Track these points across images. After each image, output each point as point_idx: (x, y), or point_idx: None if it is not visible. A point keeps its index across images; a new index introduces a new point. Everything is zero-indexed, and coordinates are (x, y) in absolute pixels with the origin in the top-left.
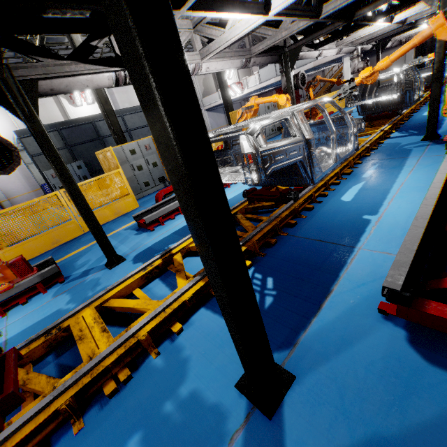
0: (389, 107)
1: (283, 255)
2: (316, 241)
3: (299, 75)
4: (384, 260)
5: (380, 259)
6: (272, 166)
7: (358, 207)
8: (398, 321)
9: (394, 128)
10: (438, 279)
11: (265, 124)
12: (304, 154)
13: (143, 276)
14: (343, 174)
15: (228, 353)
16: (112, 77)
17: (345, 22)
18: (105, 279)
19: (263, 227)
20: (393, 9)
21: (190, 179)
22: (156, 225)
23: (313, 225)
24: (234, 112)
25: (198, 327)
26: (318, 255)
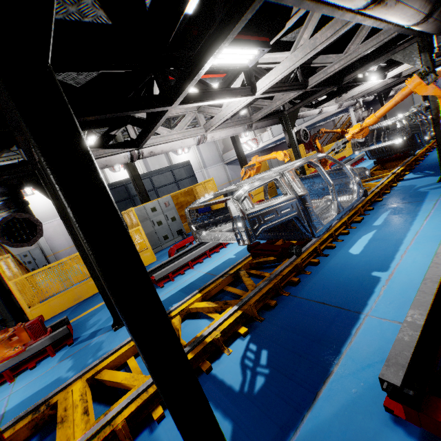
0: (399, 150)
1: (282, 320)
2: (319, 303)
3: (300, 132)
4: (395, 332)
5: (390, 330)
6: (262, 226)
7: (367, 262)
8: (411, 427)
9: (408, 169)
10: None
11: (252, 188)
12: (299, 210)
13: None
14: (353, 222)
15: None
16: (127, 155)
17: (334, 86)
18: (108, 342)
19: (262, 287)
20: (382, 69)
21: (107, 283)
22: (165, 281)
23: (318, 283)
24: None
25: None
26: (319, 322)
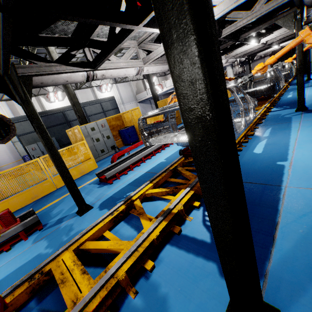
0: (265, 93)
1: None
2: (247, 183)
3: None
4: (311, 194)
5: (307, 194)
6: None
7: (270, 157)
8: None
9: (272, 106)
10: None
11: None
12: None
13: (111, 220)
14: (248, 135)
15: (203, 287)
16: (84, 75)
17: (234, 40)
18: (77, 224)
19: None
20: (261, 34)
21: (215, 112)
22: (113, 179)
23: None
24: (160, 101)
25: (168, 263)
26: (253, 194)
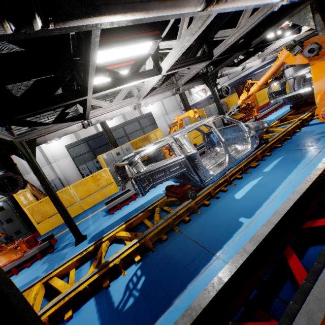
0: (312, 95)
1: (164, 253)
2: (193, 242)
3: (222, 89)
4: None
5: None
6: (151, 183)
7: (241, 207)
8: None
9: None
10: (241, 322)
11: (144, 154)
12: (188, 167)
13: (78, 259)
14: (250, 167)
15: None
16: (79, 125)
17: (242, 50)
18: (69, 254)
19: (159, 224)
20: (291, 27)
21: None
22: (115, 209)
23: (200, 223)
24: None
25: (81, 316)
26: (185, 258)
